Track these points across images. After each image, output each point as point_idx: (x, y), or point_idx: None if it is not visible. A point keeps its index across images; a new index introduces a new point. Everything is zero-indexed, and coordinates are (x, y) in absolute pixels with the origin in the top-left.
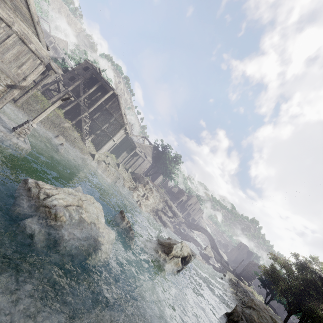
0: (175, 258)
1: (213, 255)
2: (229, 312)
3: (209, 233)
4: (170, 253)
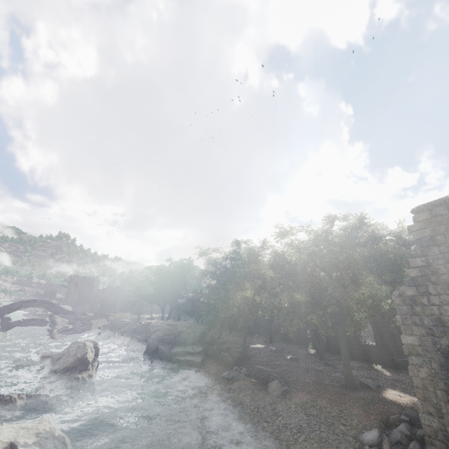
0: (95, 363)
1: (67, 320)
2: (146, 350)
3: (41, 300)
4: (89, 364)
